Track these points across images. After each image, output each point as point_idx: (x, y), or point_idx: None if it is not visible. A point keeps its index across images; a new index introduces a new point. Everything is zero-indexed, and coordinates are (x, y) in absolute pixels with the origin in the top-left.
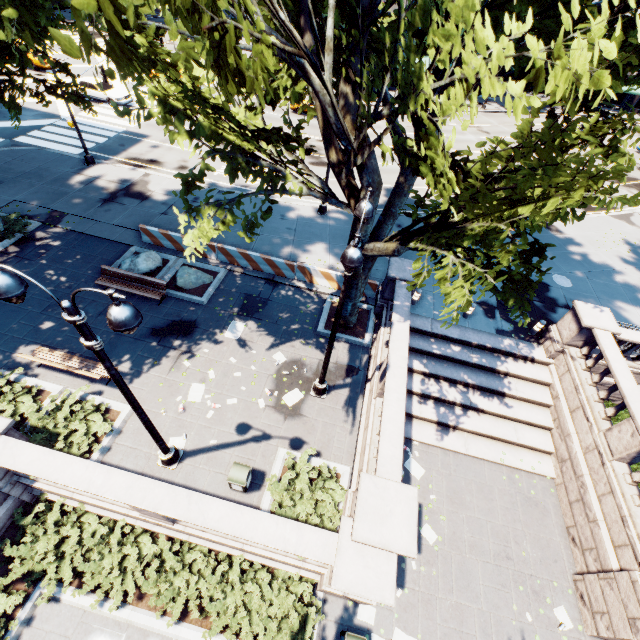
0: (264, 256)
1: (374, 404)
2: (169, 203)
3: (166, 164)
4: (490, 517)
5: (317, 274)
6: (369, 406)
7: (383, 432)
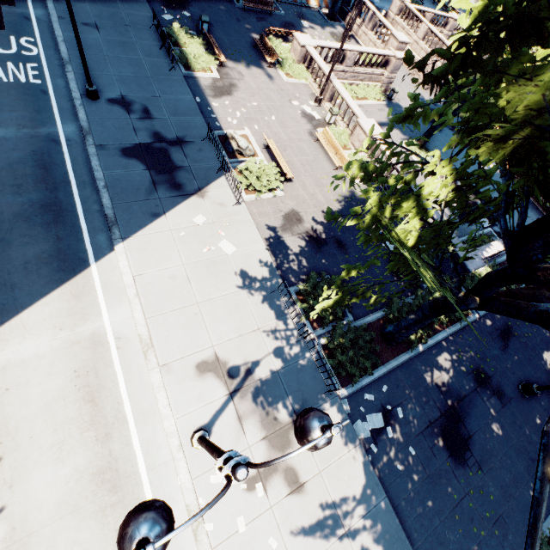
0: None
1: (368, 34)
2: None
3: None
4: (396, 75)
5: None
6: (365, 38)
7: (387, 25)
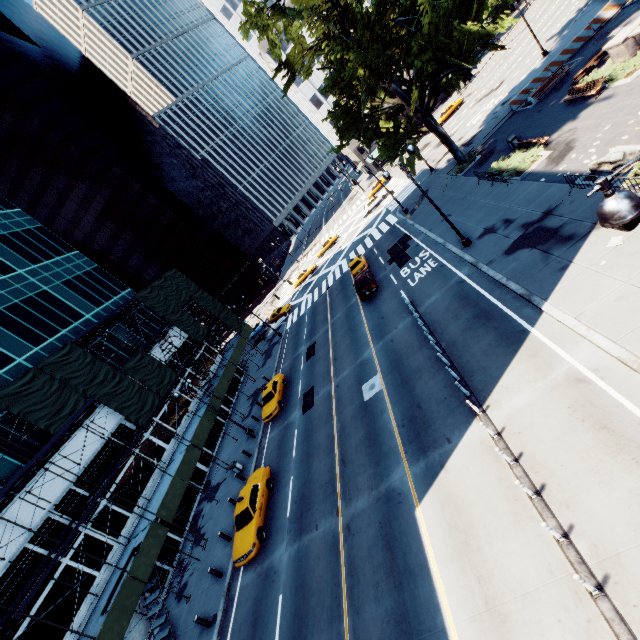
0: (571, 41)
1: None
2: (489, 121)
3: None
4: None
5: (602, 15)
6: None
7: None
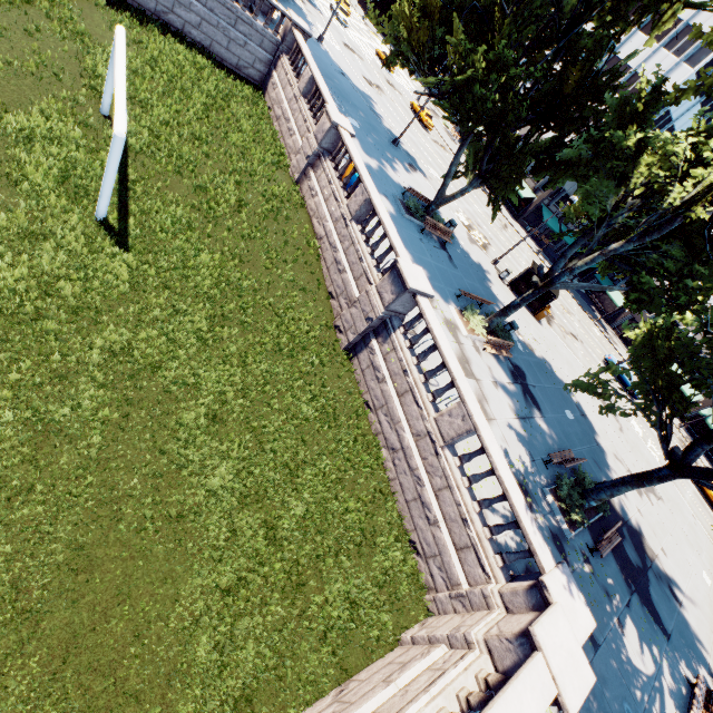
0: None
1: None
2: None
3: (306, 7)
4: None
5: None
6: None
7: None
